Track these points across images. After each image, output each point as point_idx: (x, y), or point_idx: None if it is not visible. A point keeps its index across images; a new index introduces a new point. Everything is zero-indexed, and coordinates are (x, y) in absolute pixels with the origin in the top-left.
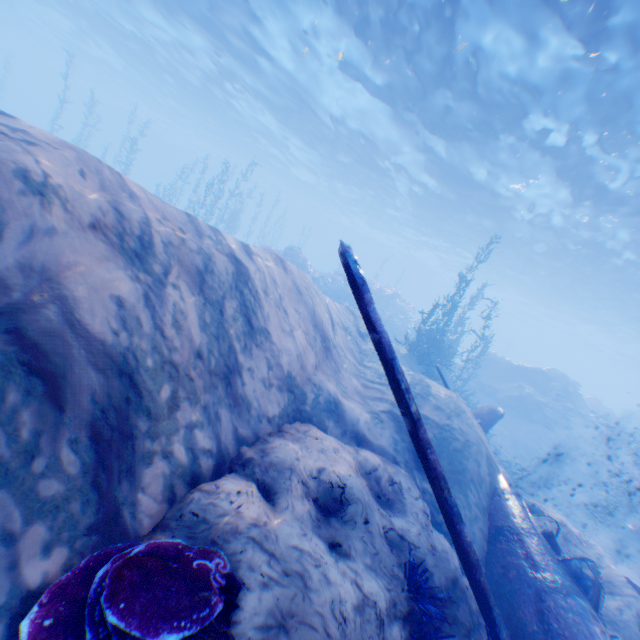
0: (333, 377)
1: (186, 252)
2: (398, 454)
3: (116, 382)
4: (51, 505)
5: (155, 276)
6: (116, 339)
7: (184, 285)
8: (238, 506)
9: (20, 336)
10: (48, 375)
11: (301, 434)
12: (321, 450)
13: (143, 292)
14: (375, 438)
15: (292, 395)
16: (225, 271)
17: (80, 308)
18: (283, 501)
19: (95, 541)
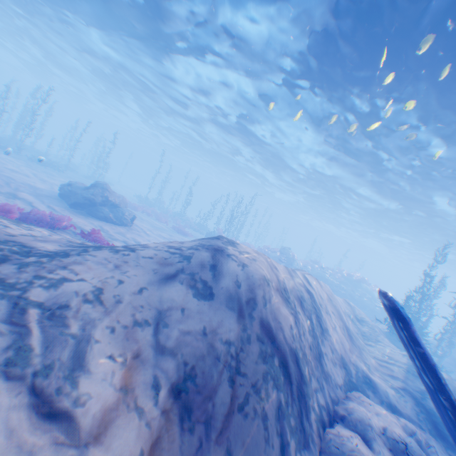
0: (360, 357)
1: (294, 290)
2: (422, 423)
3: (296, 367)
4: (293, 429)
5: (292, 308)
6: (292, 344)
7: (299, 310)
8: (355, 445)
9: (278, 348)
10: (285, 365)
11: (359, 400)
12: (377, 414)
13: (293, 318)
14: (402, 408)
15: (344, 371)
16: (307, 296)
17: (284, 331)
18: (375, 446)
19: (304, 451)
